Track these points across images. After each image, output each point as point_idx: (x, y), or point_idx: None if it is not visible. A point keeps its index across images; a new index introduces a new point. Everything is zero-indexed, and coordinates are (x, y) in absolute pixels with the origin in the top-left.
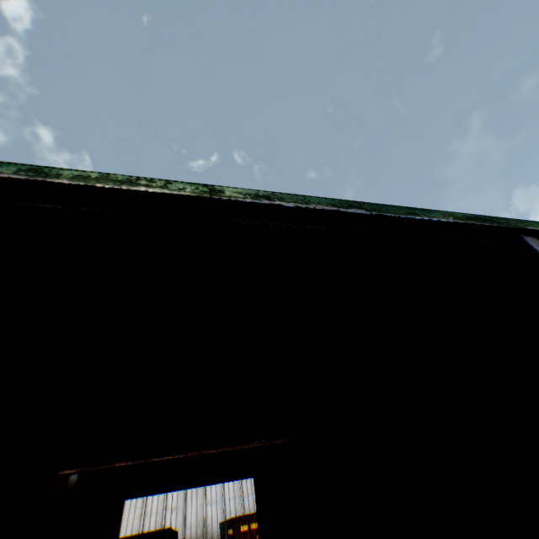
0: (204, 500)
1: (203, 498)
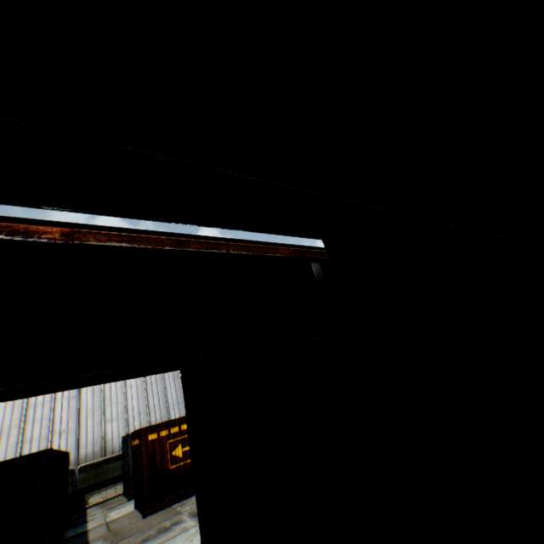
0: (103, 420)
1: (102, 418)
